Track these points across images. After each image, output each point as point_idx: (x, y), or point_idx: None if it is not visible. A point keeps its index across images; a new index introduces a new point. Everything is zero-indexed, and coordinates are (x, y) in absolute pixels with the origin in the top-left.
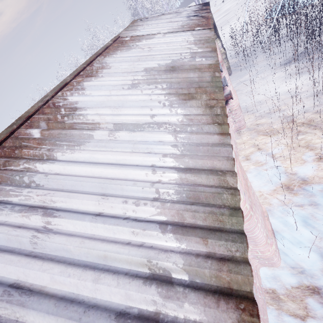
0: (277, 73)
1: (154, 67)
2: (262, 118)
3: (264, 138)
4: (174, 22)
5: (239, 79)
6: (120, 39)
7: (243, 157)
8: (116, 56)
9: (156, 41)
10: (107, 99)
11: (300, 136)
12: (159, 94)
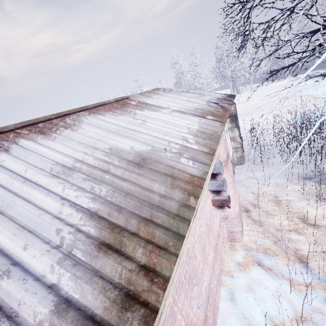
0: (294, 186)
1: (122, 151)
2: (265, 239)
3: (262, 273)
4: (191, 102)
5: (250, 173)
6: (127, 100)
7: (226, 291)
8: (101, 117)
9: (157, 116)
10: (7, 182)
11: (315, 301)
12: (76, 209)
